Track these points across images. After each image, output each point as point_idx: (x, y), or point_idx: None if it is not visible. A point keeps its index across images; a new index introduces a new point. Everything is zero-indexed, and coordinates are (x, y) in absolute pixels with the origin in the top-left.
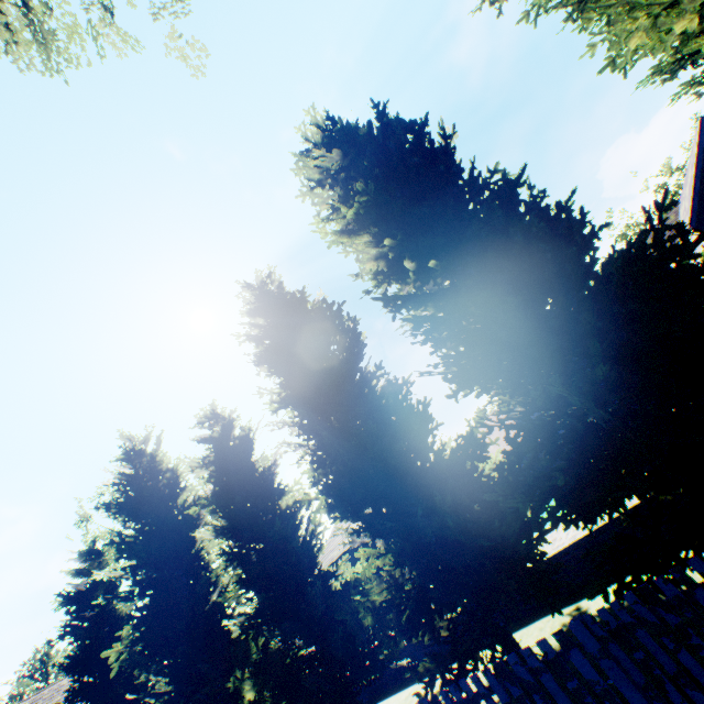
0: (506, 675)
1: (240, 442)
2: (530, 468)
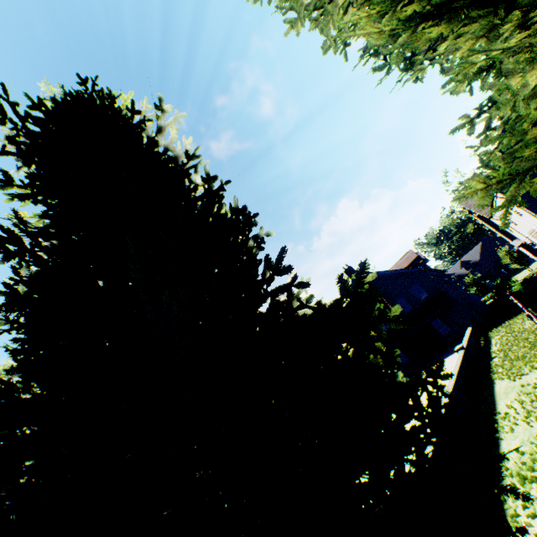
0: None
1: None
2: None
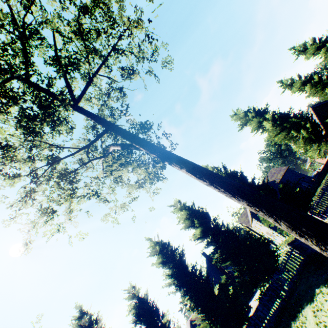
0: (250, 324)
1: (146, 296)
2: (242, 277)
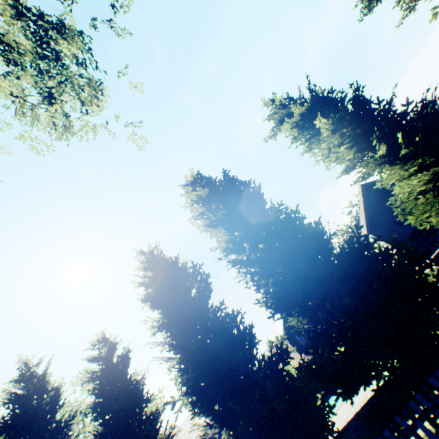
0: None
1: (121, 359)
2: (321, 357)
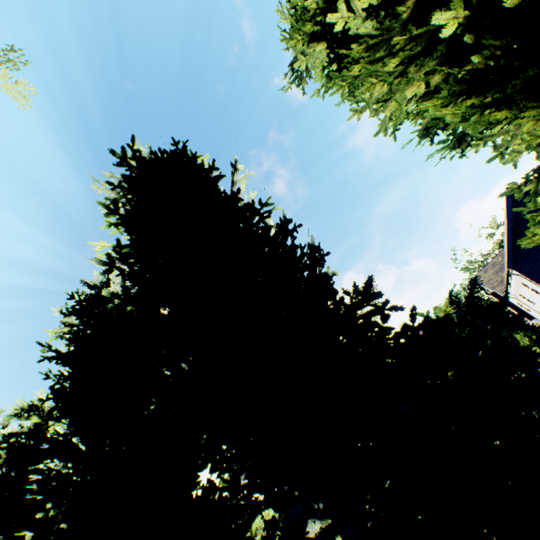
0: None
1: None
2: None
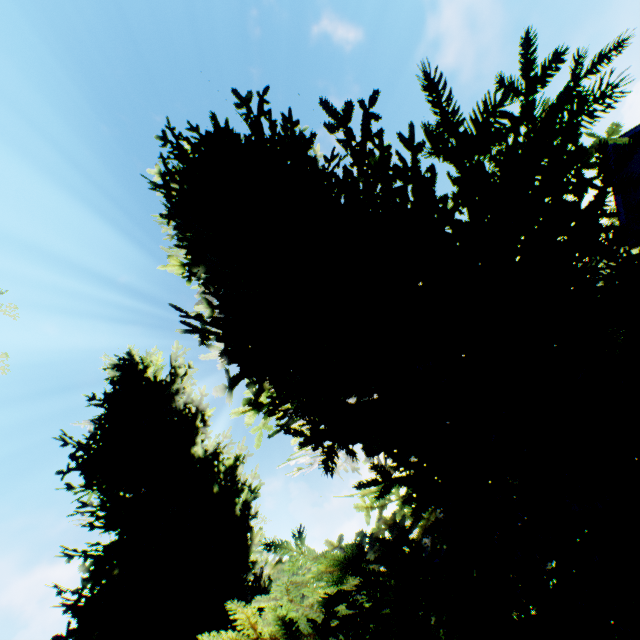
0: None
1: None
2: None
